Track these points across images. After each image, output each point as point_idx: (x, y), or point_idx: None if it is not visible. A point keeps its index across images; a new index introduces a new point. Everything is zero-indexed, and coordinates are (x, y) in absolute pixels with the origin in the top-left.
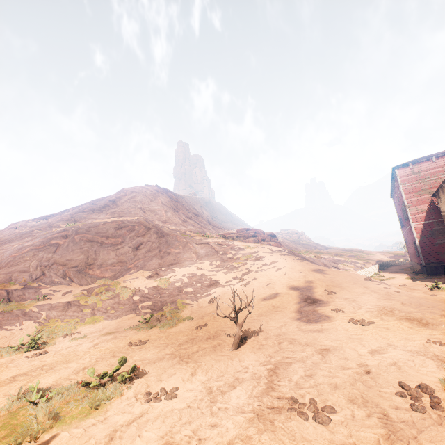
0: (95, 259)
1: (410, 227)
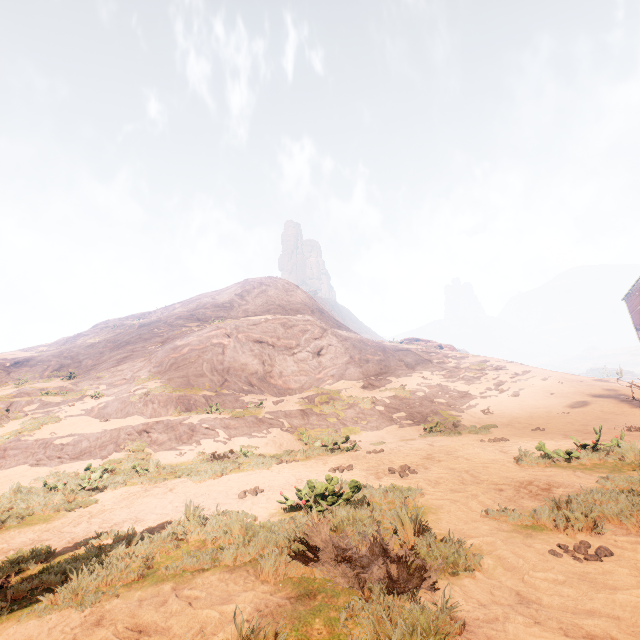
0: (272, 366)
1: None
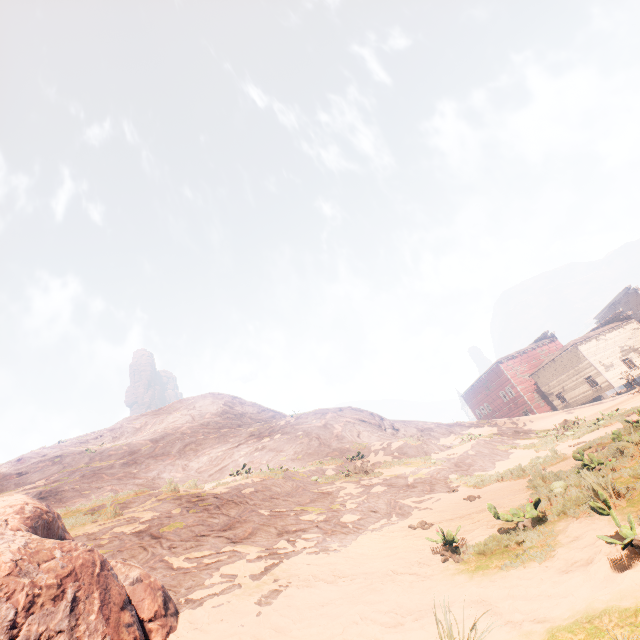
0: None
1: (519, 401)
